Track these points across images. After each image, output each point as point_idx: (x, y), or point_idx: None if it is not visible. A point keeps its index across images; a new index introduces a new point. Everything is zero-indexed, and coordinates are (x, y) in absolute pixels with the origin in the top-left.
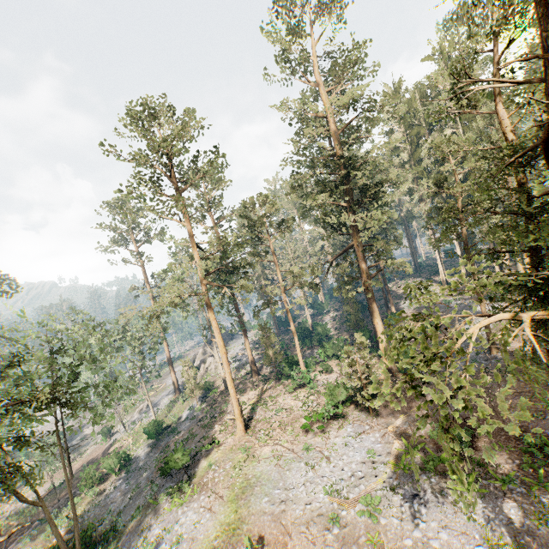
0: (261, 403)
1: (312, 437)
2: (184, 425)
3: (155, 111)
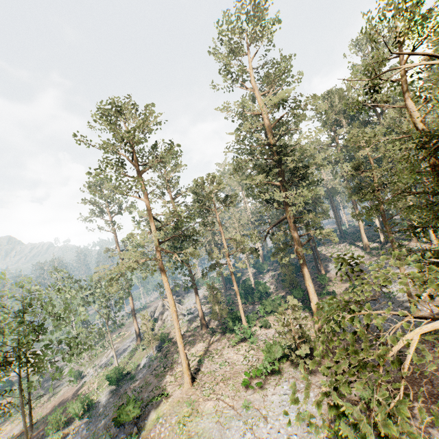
0: (207, 355)
1: (251, 394)
2: (141, 372)
3: (122, 110)
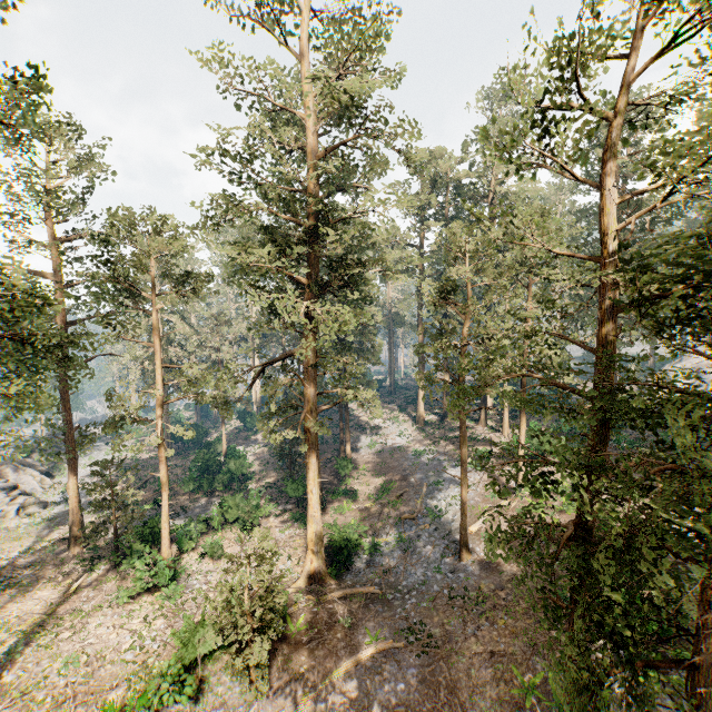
0: (45, 630)
1: None
2: None
3: None
